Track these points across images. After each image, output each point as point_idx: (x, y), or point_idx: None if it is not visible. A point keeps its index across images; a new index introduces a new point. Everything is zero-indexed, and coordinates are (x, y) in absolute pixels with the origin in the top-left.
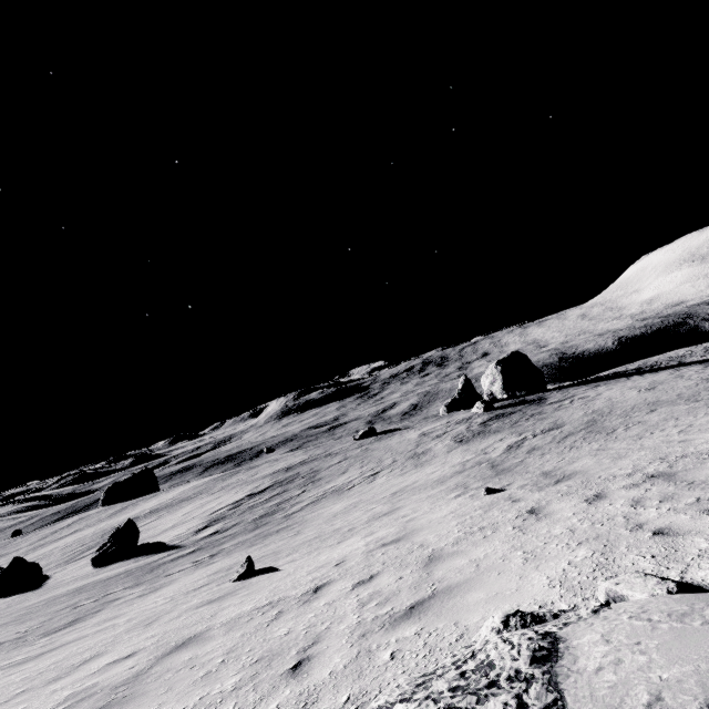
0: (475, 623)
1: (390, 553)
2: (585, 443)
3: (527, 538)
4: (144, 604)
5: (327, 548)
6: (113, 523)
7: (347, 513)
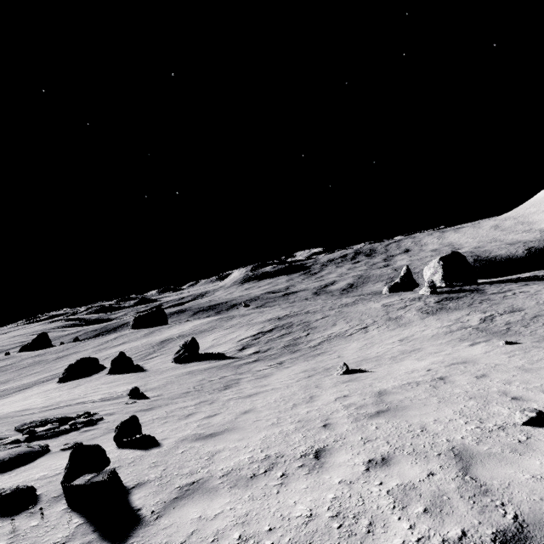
0: None
1: (472, 367)
2: None
3: None
4: (273, 381)
5: (392, 364)
6: (153, 340)
7: (370, 349)
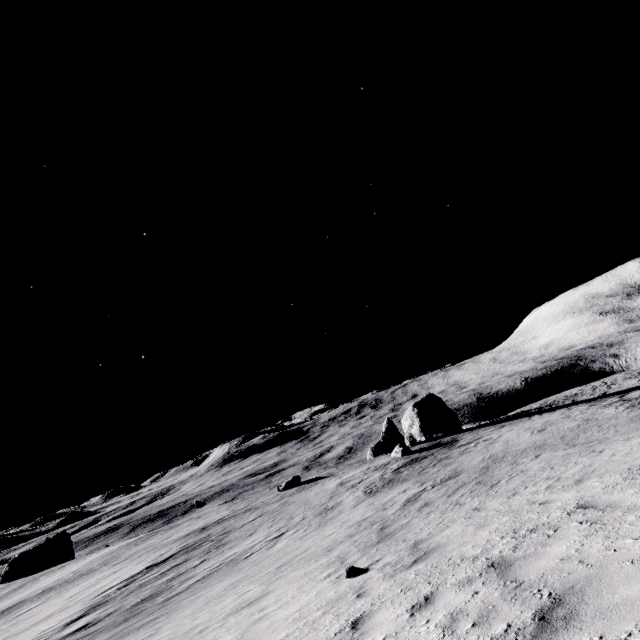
0: None
1: None
2: (469, 498)
3: None
4: None
5: None
6: None
7: (221, 598)
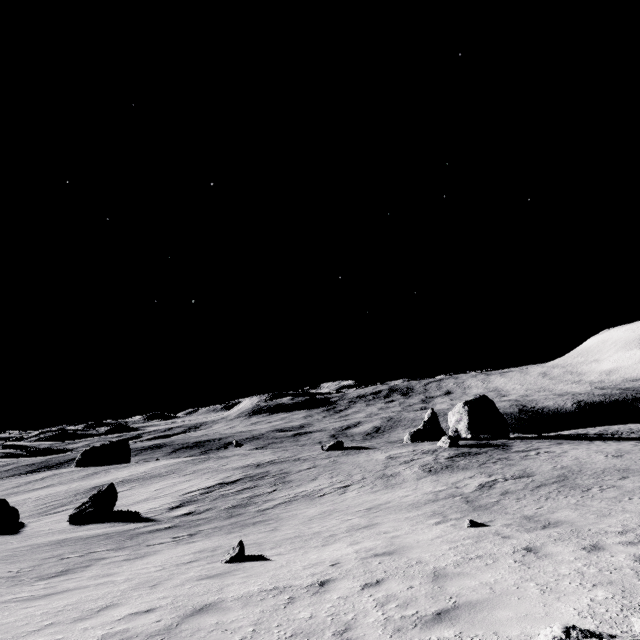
0: (516, 635)
1: (387, 563)
2: (561, 496)
3: (535, 573)
4: (134, 567)
5: (313, 549)
6: (86, 485)
7: (323, 519)
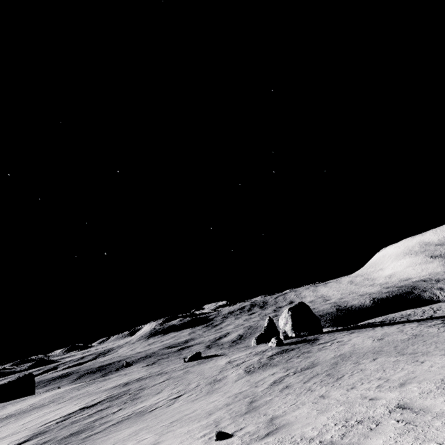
0: None
1: None
2: (318, 387)
3: None
4: None
5: None
6: None
7: (125, 441)
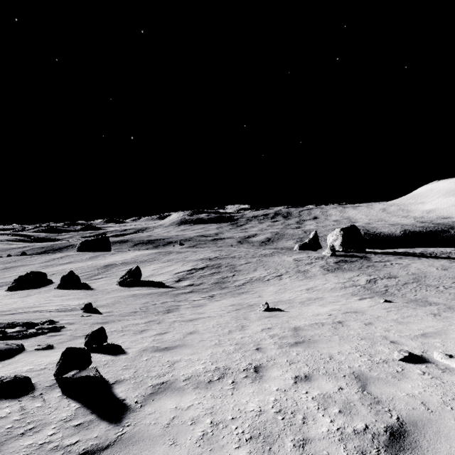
0: None
1: (361, 316)
2: (423, 290)
3: (449, 323)
4: (208, 311)
5: (301, 307)
6: (98, 263)
7: (284, 293)
